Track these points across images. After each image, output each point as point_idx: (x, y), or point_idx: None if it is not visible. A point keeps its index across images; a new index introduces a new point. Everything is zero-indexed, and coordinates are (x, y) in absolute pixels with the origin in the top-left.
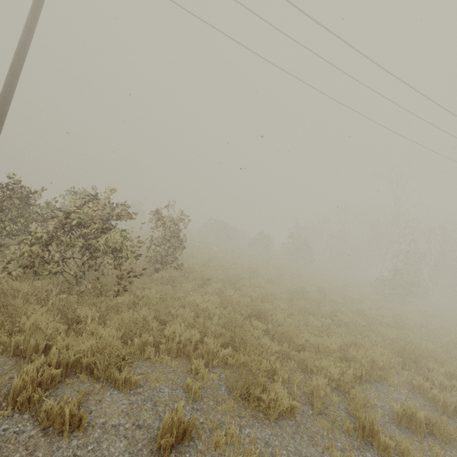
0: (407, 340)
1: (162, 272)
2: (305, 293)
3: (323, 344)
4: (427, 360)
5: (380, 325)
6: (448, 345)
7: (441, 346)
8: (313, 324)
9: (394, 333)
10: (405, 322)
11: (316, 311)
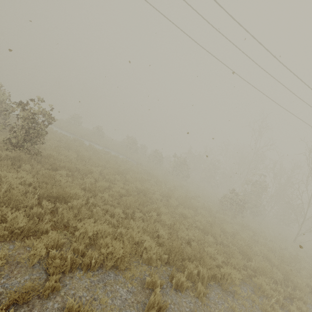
0: (200, 242)
1: (6, 151)
2: (147, 193)
3: (98, 231)
4: (187, 261)
5: (188, 227)
6: (234, 252)
7: (229, 252)
8: (118, 215)
9: (194, 235)
10: (216, 229)
11: (133, 206)
